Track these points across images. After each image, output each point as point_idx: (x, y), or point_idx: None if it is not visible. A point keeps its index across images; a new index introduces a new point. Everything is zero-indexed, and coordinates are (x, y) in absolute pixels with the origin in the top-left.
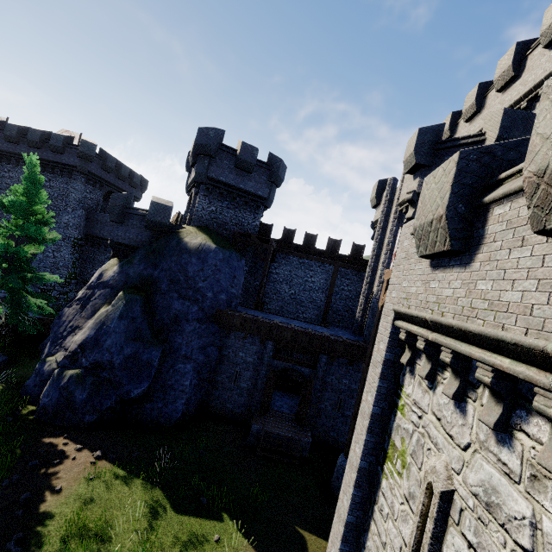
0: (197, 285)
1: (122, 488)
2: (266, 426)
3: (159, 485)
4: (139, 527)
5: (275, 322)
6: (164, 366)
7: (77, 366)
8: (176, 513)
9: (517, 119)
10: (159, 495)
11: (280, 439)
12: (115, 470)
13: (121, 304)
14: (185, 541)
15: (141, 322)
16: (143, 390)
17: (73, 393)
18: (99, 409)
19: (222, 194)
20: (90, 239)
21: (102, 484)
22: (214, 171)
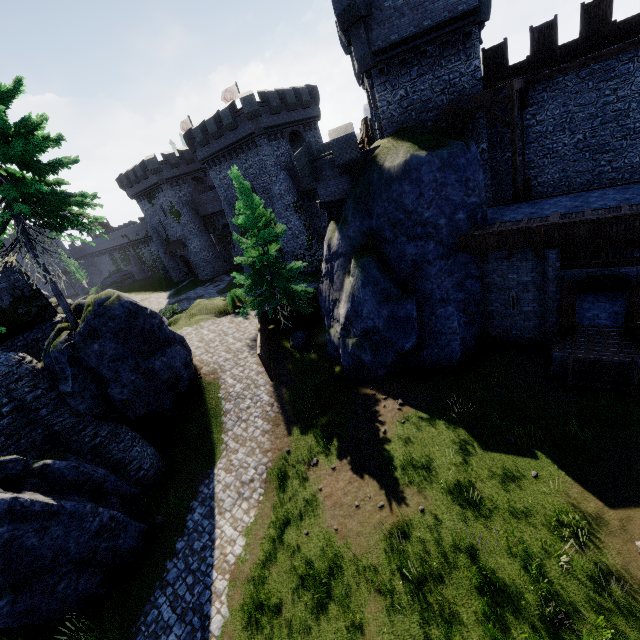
0: (422, 217)
1: (430, 429)
2: (573, 352)
3: (460, 425)
4: (454, 461)
5: (552, 221)
6: (424, 316)
7: (352, 335)
8: (485, 450)
9: None
10: (463, 434)
11: (601, 364)
12: (418, 414)
13: (357, 272)
14: (501, 475)
15: (383, 282)
16: (414, 342)
17: (360, 357)
18: (385, 365)
19: (404, 61)
20: (304, 195)
21: (412, 426)
22: (377, 36)
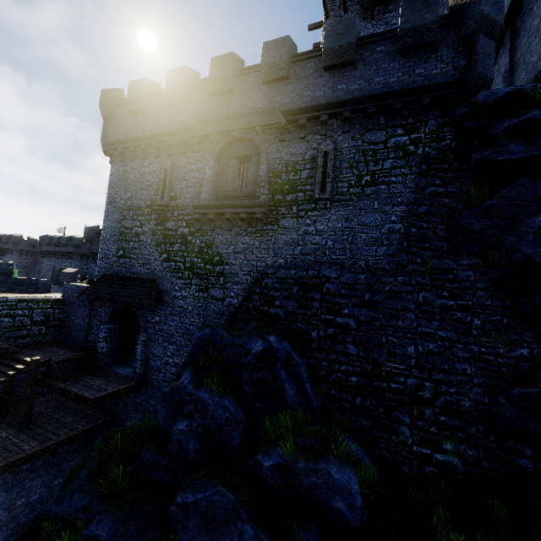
0: None
1: None
2: None
3: None
4: None
5: None
6: None
7: None
8: None
9: None
10: None
11: None
12: None
13: None
14: None
15: None
16: None
17: None
18: None
19: None
20: None
21: None
22: (95, 248)
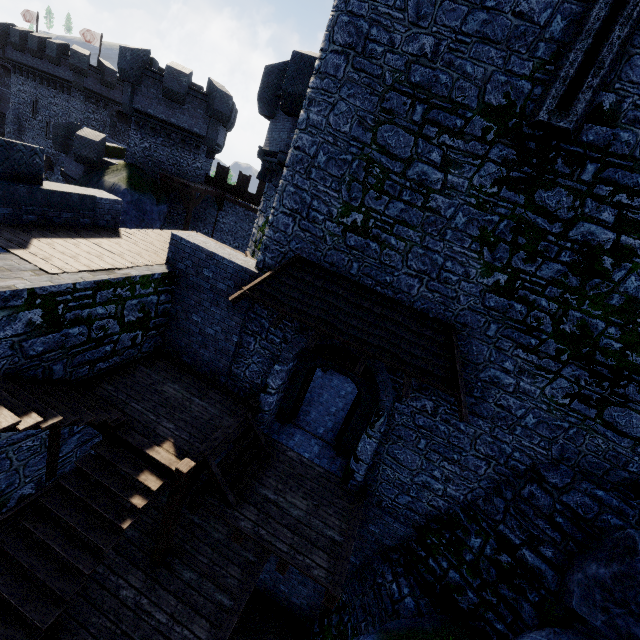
0: None
1: None
2: None
3: None
4: None
5: None
6: None
7: None
8: None
9: (304, 67)
10: None
11: None
12: None
13: None
14: None
15: None
16: None
17: None
18: None
19: (155, 129)
20: None
21: None
22: (140, 101)
